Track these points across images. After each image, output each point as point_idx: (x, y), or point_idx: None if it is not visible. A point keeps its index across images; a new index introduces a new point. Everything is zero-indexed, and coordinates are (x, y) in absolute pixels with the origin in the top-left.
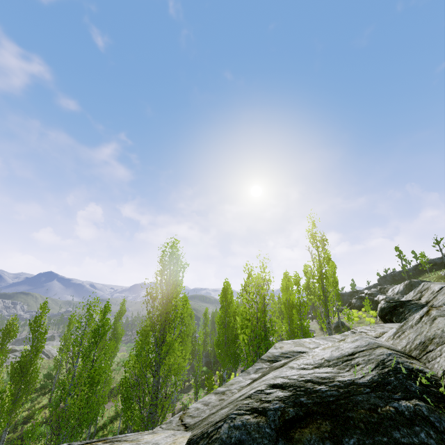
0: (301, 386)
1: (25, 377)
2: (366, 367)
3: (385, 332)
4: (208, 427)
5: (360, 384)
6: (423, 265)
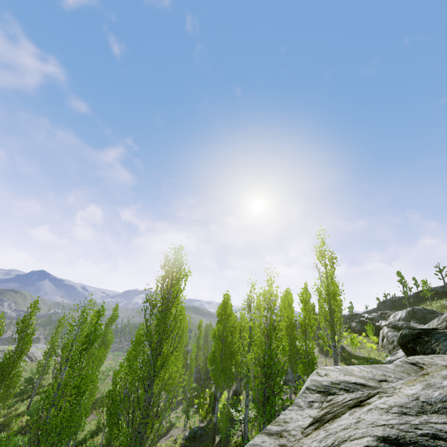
0: (432, 445)
1: (5, 380)
2: None
3: None
4: None
5: None
6: (424, 293)
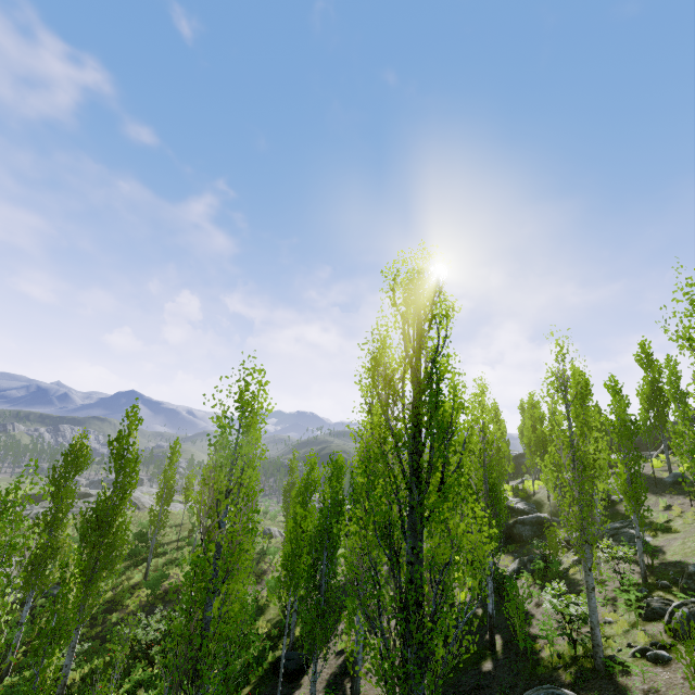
0: None
1: (105, 537)
2: None
3: None
4: None
5: None
6: None
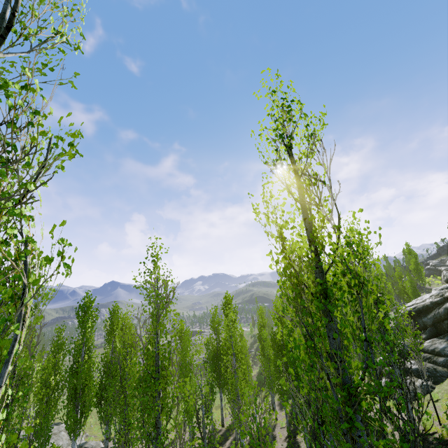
0: (441, 288)
1: None
2: (445, 287)
3: (447, 285)
4: (438, 290)
5: (445, 288)
6: None
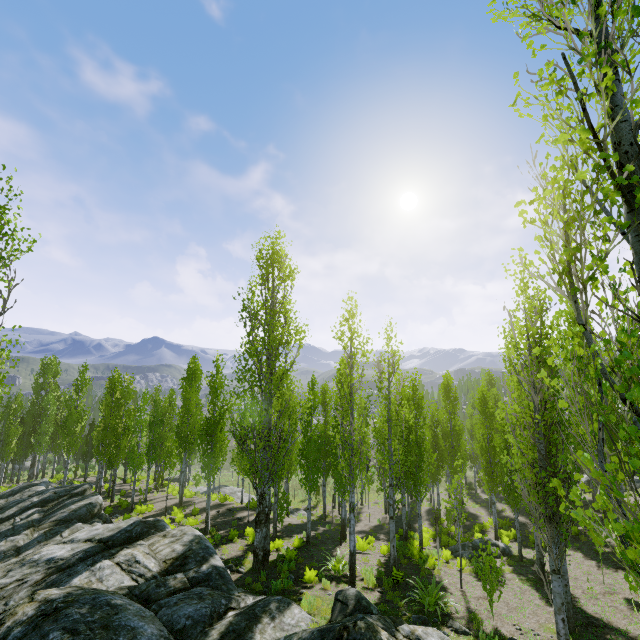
0: None
1: None
2: None
3: None
4: None
5: None
6: None
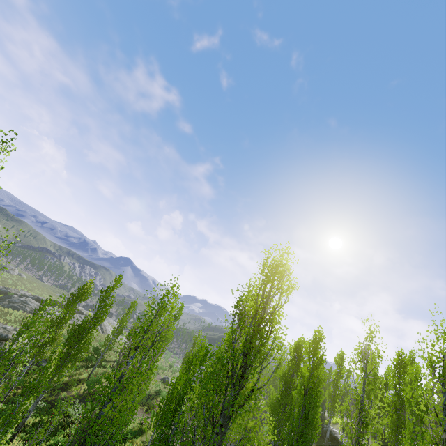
0: None
1: (78, 343)
2: None
3: None
4: None
5: None
6: None
